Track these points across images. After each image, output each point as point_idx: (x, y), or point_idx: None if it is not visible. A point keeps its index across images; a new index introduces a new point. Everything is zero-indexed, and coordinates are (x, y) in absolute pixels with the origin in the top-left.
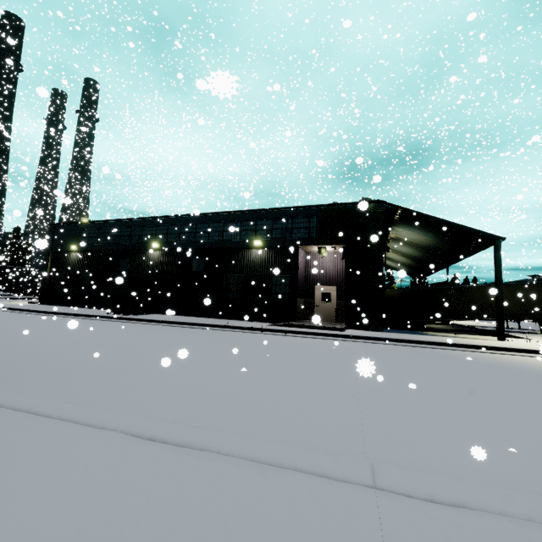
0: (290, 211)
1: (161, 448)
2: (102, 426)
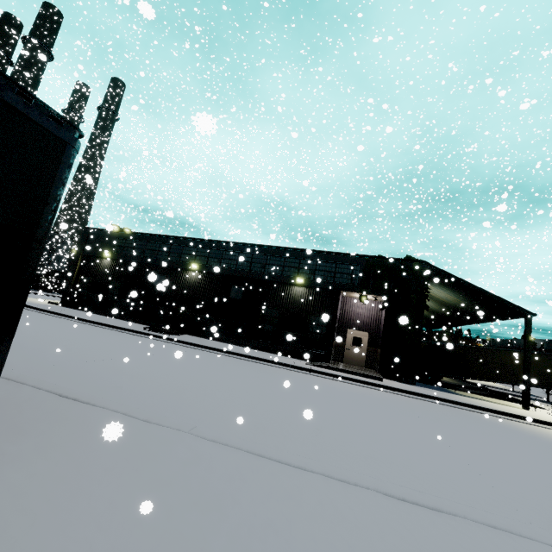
0: (335, 256)
1: (420, 509)
2: (354, 483)
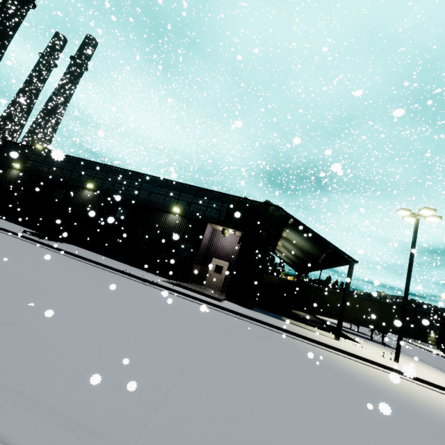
0: (209, 193)
1: None
2: None
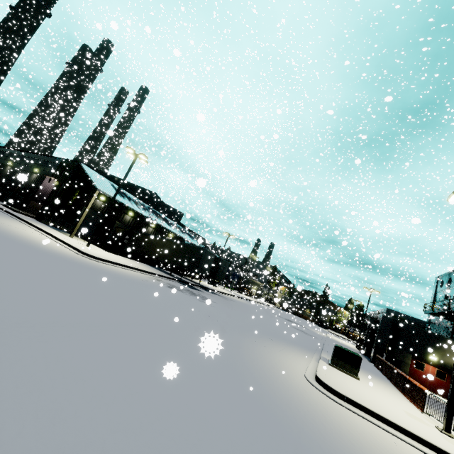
0: (54, 159)
1: None
2: None
